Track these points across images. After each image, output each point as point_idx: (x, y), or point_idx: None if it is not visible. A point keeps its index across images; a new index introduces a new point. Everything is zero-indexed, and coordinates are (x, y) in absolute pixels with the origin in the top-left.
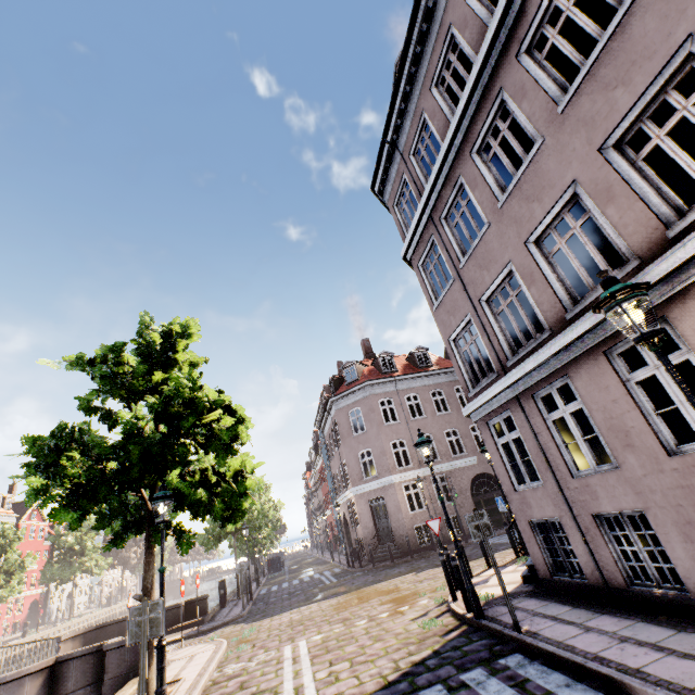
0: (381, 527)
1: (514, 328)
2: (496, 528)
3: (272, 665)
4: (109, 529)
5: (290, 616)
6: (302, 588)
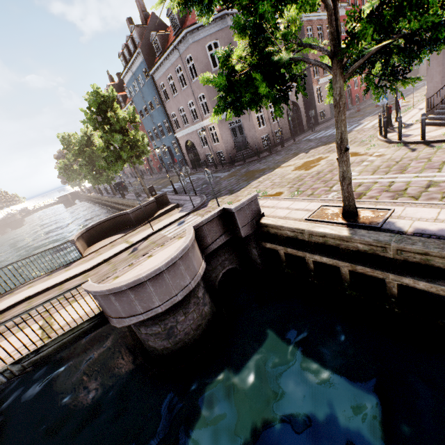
0: (237, 141)
1: None
2: (295, 135)
3: (373, 184)
4: (215, 110)
5: (266, 183)
6: (205, 181)
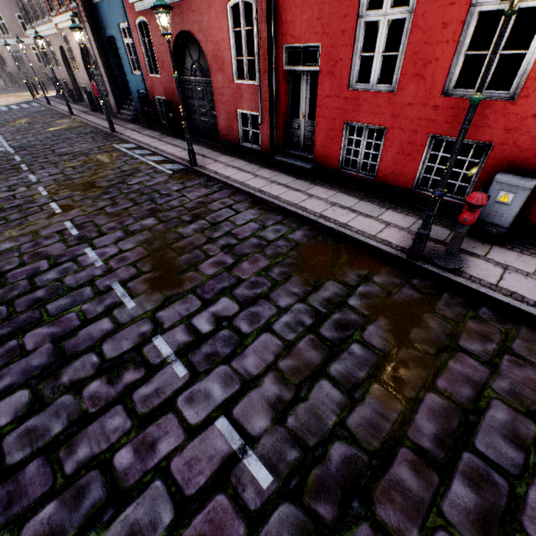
0: (23, 69)
1: (31, 13)
2: None
3: None
4: None
5: None
6: None
